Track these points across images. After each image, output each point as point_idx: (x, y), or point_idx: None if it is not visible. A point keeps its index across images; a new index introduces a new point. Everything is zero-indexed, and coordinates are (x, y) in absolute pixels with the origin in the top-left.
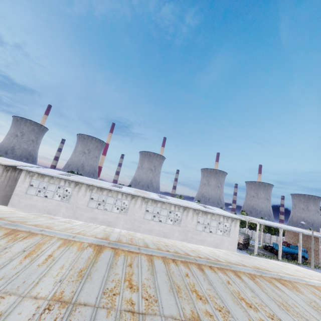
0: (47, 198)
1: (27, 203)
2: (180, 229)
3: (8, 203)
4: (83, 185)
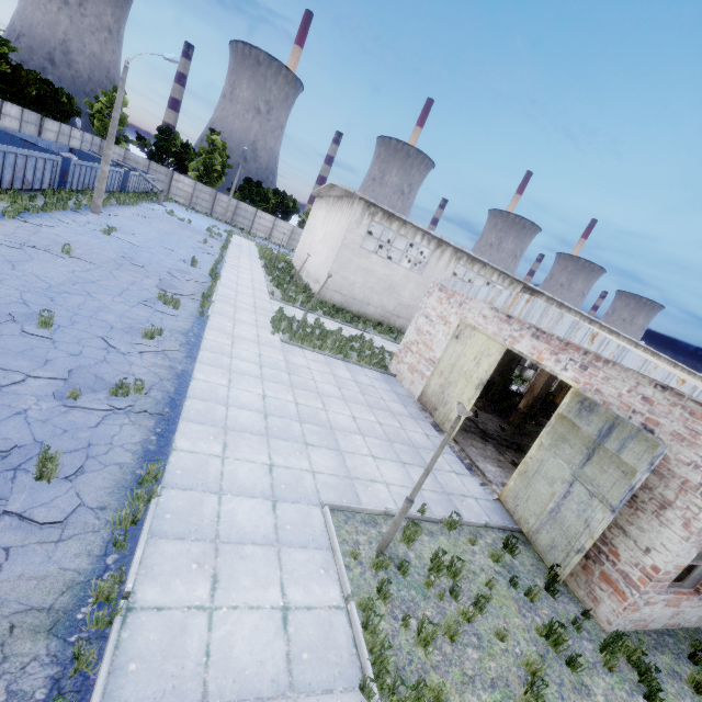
0: None
1: None
2: None
3: None
4: (596, 326)
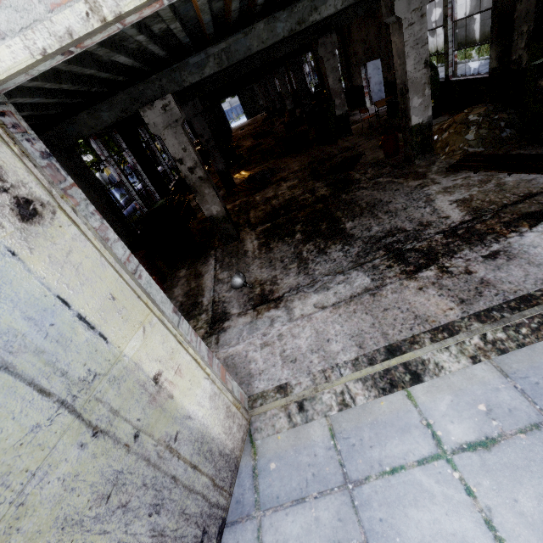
0: None
1: None
2: None
3: None
4: None
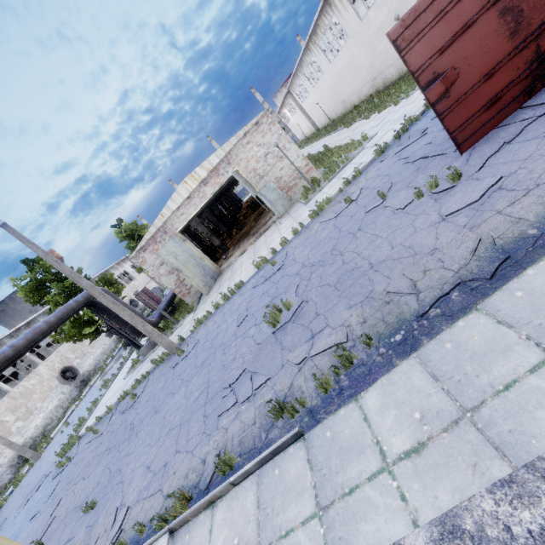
0: (306, 99)
1: (308, 108)
2: (352, 41)
3: (308, 114)
4: (298, 73)
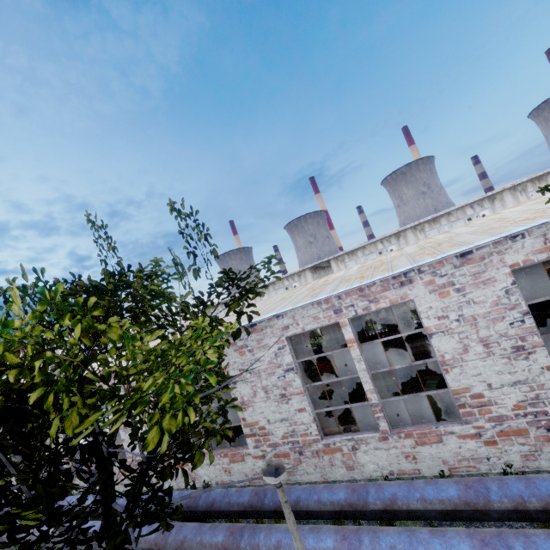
0: None
1: None
2: None
3: None
4: (407, 232)
